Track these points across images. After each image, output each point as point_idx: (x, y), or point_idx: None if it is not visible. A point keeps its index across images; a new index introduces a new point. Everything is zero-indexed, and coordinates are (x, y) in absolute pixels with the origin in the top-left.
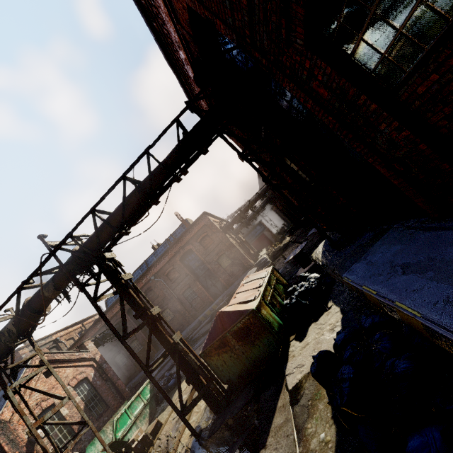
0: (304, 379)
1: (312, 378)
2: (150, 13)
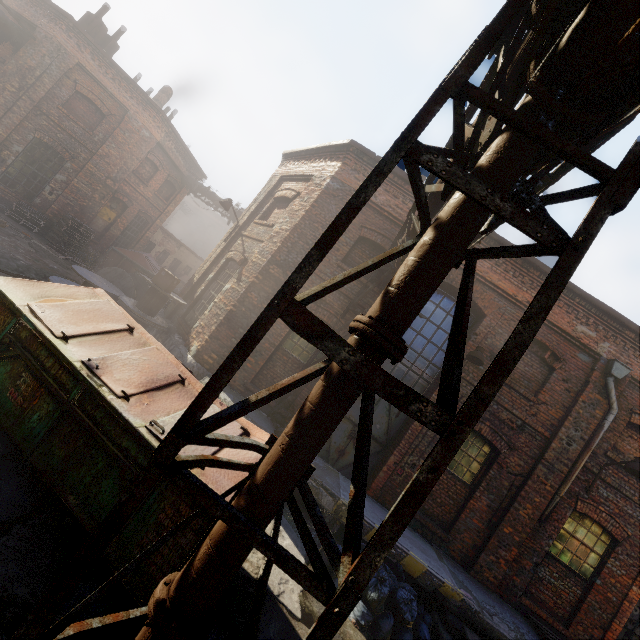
0: (305, 600)
1: (314, 599)
2: (492, 245)
